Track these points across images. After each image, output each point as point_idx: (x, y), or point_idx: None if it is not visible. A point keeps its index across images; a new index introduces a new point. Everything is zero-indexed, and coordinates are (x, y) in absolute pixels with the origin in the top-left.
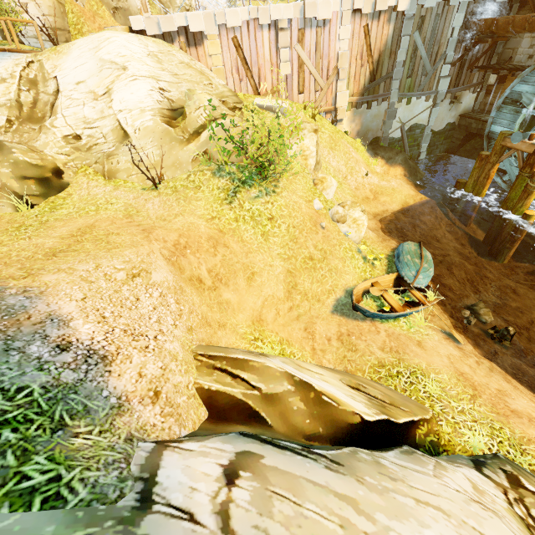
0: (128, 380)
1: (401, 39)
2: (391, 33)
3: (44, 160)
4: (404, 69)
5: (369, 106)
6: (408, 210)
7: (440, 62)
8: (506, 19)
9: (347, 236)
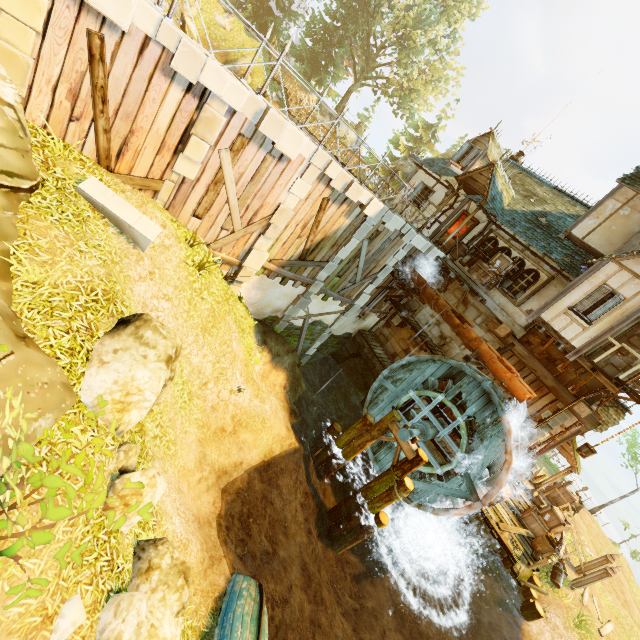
0: None
1: (352, 239)
2: (346, 225)
3: None
4: (338, 266)
5: (285, 282)
6: (269, 465)
7: (369, 279)
8: (433, 292)
9: None
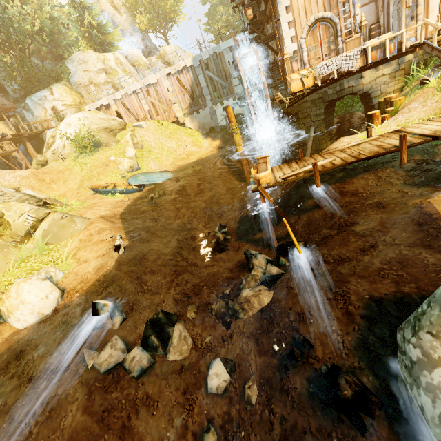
0: None
1: (198, 77)
2: (192, 76)
3: (45, 158)
4: (209, 89)
5: (198, 112)
6: (199, 161)
7: (230, 79)
8: None
9: (119, 169)
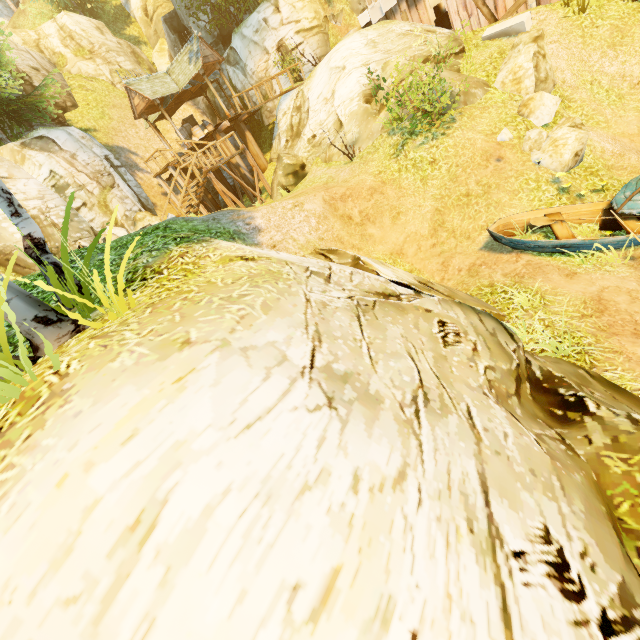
0: (265, 239)
1: None
2: None
3: (297, 160)
4: None
5: None
6: None
7: None
8: None
9: (538, 166)
